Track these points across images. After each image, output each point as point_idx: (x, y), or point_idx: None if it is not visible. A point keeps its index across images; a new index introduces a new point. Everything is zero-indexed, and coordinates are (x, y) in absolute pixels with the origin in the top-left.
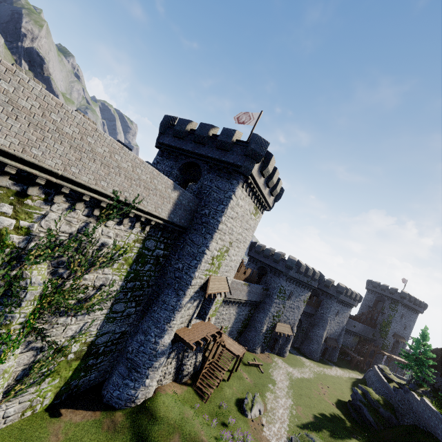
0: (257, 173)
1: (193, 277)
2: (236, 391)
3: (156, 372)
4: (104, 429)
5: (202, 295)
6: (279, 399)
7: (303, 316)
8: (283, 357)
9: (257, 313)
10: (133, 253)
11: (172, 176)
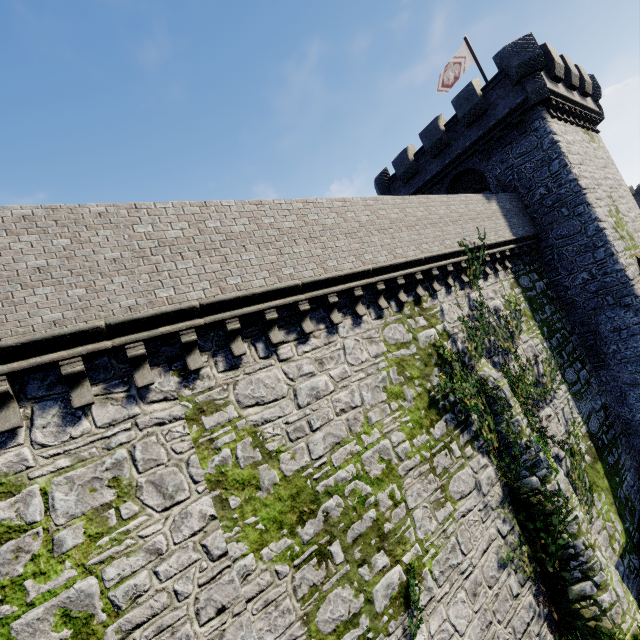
0: (549, 83)
1: (622, 268)
2: None
3: None
4: None
5: None
6: None
7: None
8: None
9: None
10: (522, 303)
11: None
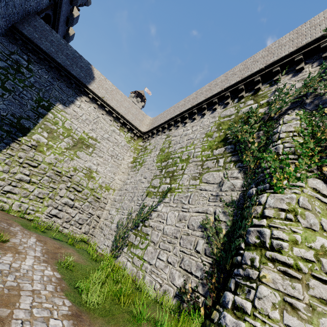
0: None
1: None
2: None
3: None
4: None
5: None
6: None
7: None
8: None
9: None
10: None
11: None
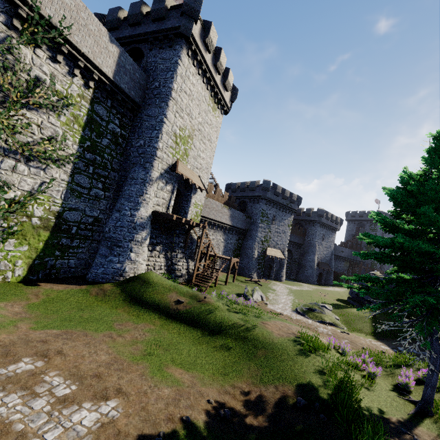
0: (200, 41)
1: (157, 147)
2: (236, 290)
3: (140, 247)
4: (93, 294)
5: (174, 181)
6: (280, 296)
7: (292, 247)
8: (281, 281)
9: (245, 242)
10: (82, 113)
11: None
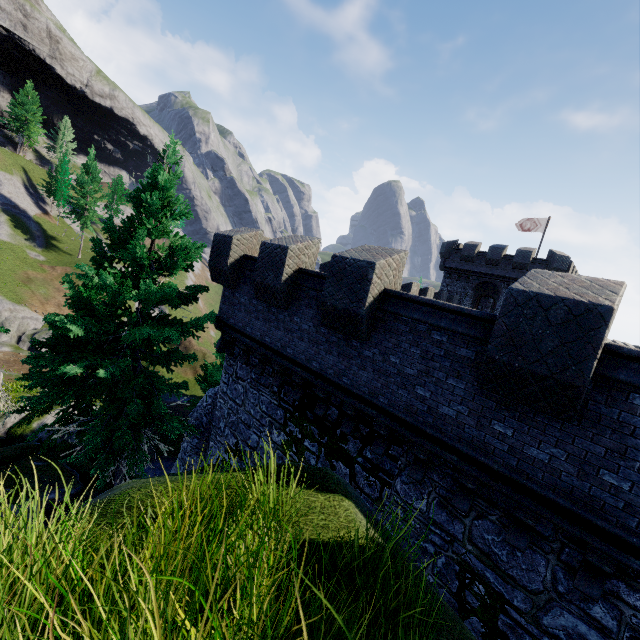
0: None
1: None
2: None
3: None
4: None
5: None
6: None
7: None
8: None
9: None
10: None
11: (468, 297)
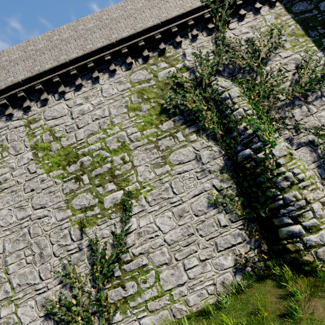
0: None
1: None
2: None
3: None
4: None
5: None
6: None
7: None
8: None
9: None
10: (292, 27)
11: None
